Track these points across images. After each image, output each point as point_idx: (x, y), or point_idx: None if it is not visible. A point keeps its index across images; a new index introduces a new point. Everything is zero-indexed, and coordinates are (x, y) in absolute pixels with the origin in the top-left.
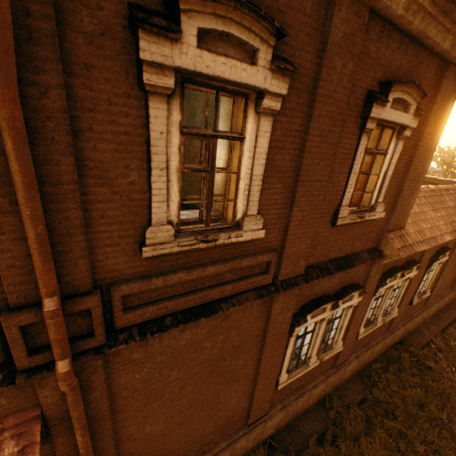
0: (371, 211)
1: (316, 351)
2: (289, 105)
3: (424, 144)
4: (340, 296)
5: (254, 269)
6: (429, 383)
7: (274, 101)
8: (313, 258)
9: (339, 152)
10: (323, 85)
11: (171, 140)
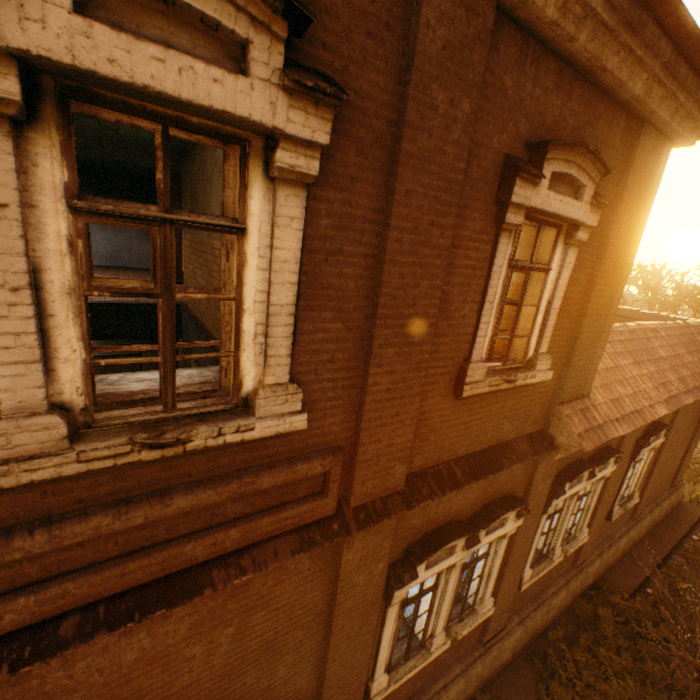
0: (528, 369)
1: (445, 622)
2: (345, 170)
3: (612, 255)
4: (482, 523)
5: (296, 489)
6: (648, 667)
7: (303, 156)
8: (424, 458)
9: (459, 265)
10: (413, 136)
11: (43, 224)
